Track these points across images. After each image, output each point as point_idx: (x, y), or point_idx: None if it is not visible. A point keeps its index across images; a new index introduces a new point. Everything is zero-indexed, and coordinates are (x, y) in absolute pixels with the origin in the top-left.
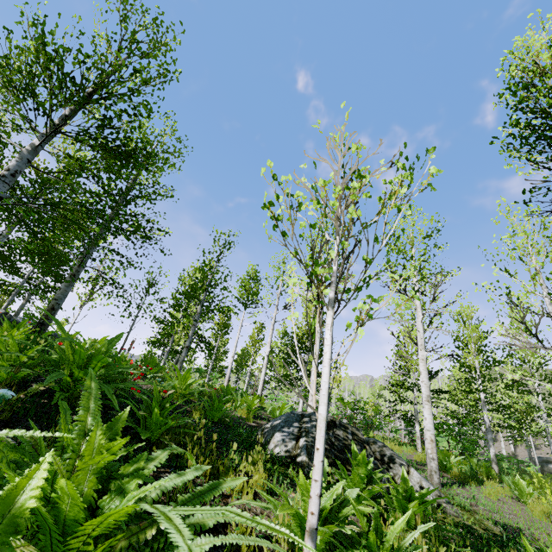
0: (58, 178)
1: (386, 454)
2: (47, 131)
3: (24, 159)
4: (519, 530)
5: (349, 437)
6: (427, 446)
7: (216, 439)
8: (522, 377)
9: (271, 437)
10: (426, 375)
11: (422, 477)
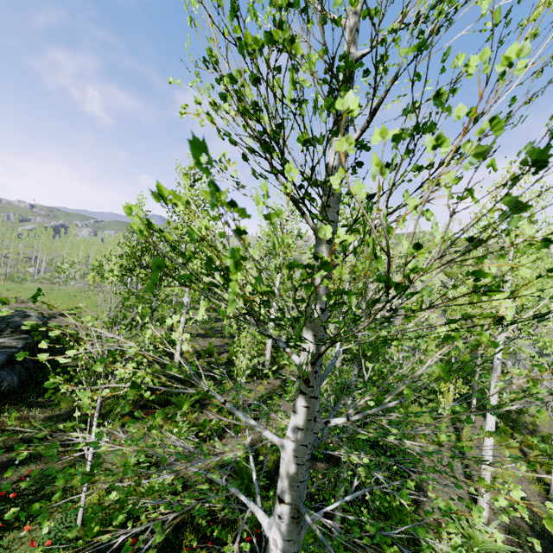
0: None
1: None
2: None
3: None
4: None
5: None
6: None
7: None
8: None
9: None
10: None
11: None
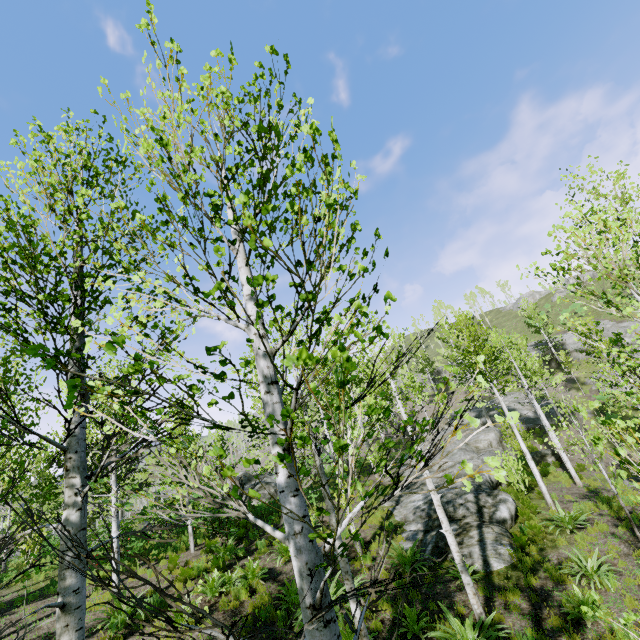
0: None
1: None
2: None
3: None
4: None
5: None
6: None
7: None
8: None
9: None
10: None
11: None
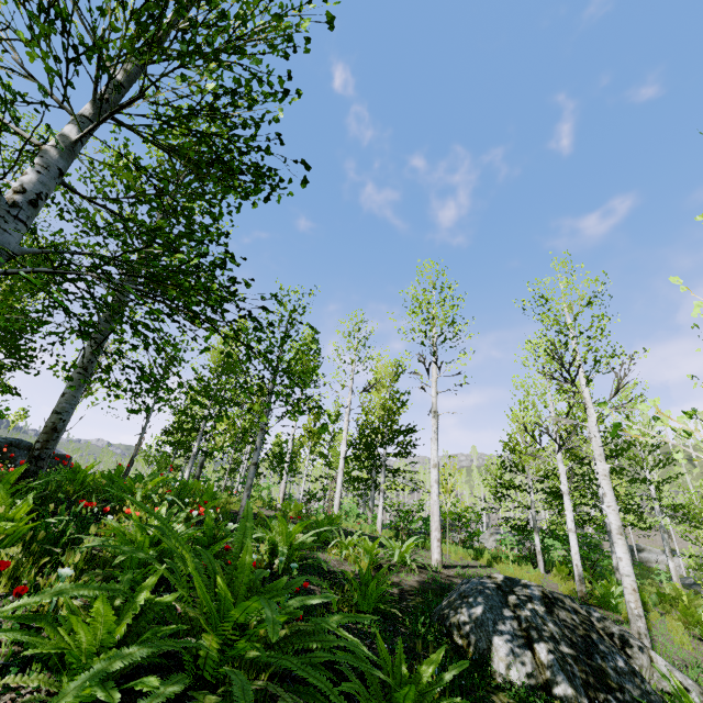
0: (109, 209)
1: (614, 633)
2: (100, 110)
3: (52, 167)
4: None
5: (576, 620)
6: (628, 598)
7: (454, 695)
8: None
9: (488, 647)
10: (613, 497)
11: (667, 663)
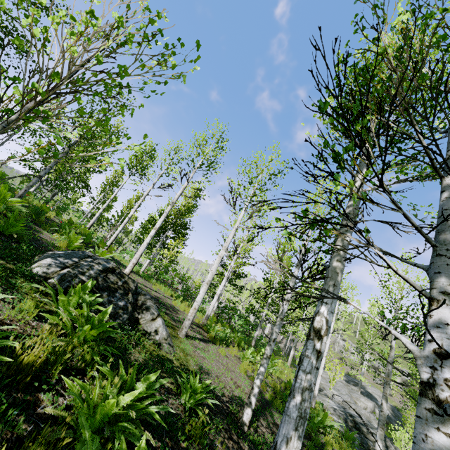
0: None
1: (147, 304)
2: None
3: None
4: (211, 372)
5: (119, 283)
6: (190, 311)
7: None
8: (260, 285)
9: (41, 260)
10: (216, 267)
11: (163, 325)
